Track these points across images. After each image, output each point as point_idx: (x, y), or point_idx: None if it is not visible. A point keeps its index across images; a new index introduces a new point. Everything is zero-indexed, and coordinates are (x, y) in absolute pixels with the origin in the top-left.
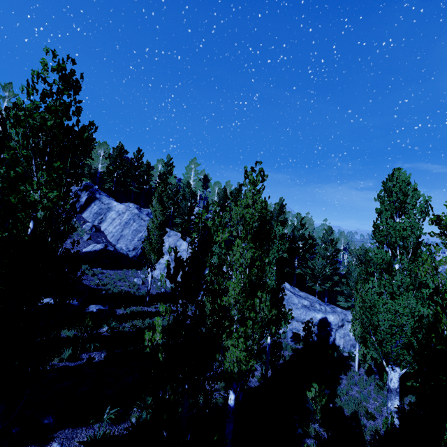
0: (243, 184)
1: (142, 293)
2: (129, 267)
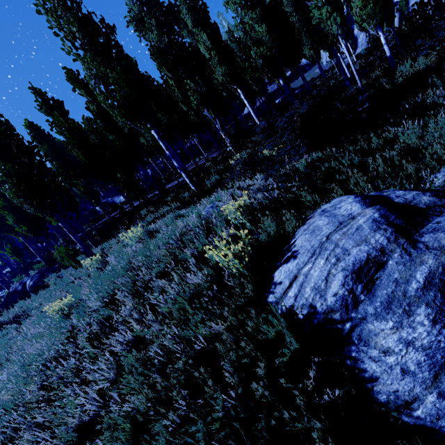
0: None
1: (319, 74)
2: (311, 69)
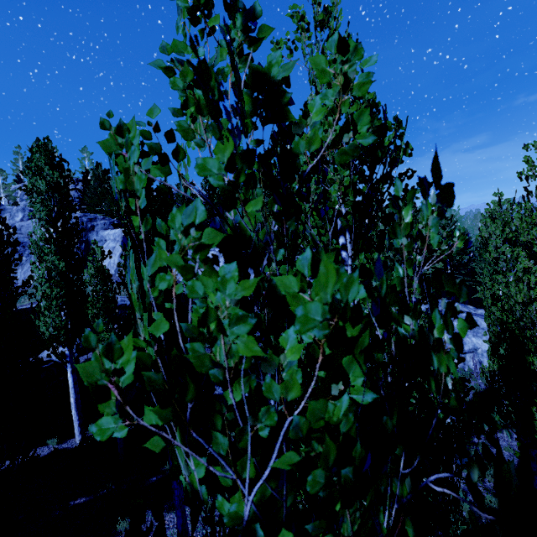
0: (528, 175)
1: None
2: None
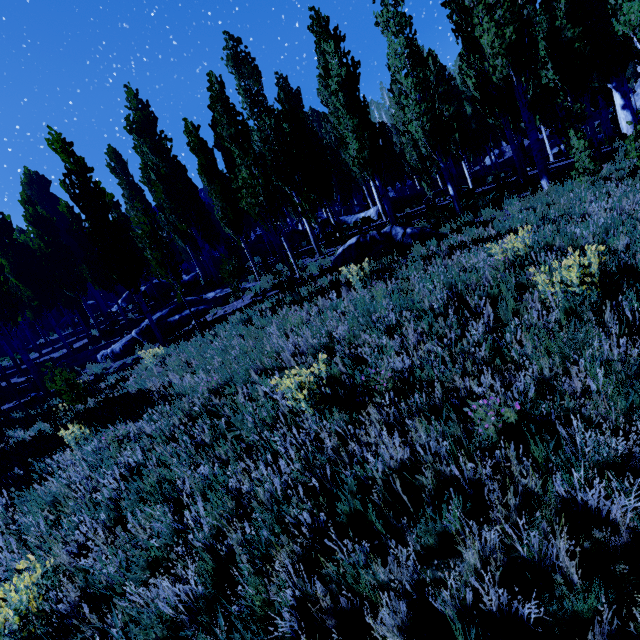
0: None
1: None
2: None
